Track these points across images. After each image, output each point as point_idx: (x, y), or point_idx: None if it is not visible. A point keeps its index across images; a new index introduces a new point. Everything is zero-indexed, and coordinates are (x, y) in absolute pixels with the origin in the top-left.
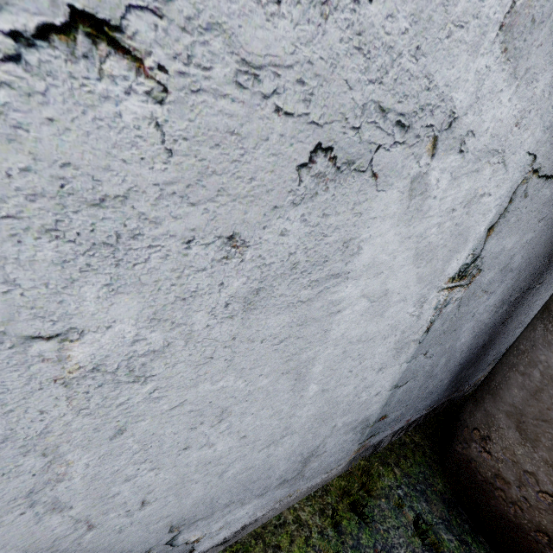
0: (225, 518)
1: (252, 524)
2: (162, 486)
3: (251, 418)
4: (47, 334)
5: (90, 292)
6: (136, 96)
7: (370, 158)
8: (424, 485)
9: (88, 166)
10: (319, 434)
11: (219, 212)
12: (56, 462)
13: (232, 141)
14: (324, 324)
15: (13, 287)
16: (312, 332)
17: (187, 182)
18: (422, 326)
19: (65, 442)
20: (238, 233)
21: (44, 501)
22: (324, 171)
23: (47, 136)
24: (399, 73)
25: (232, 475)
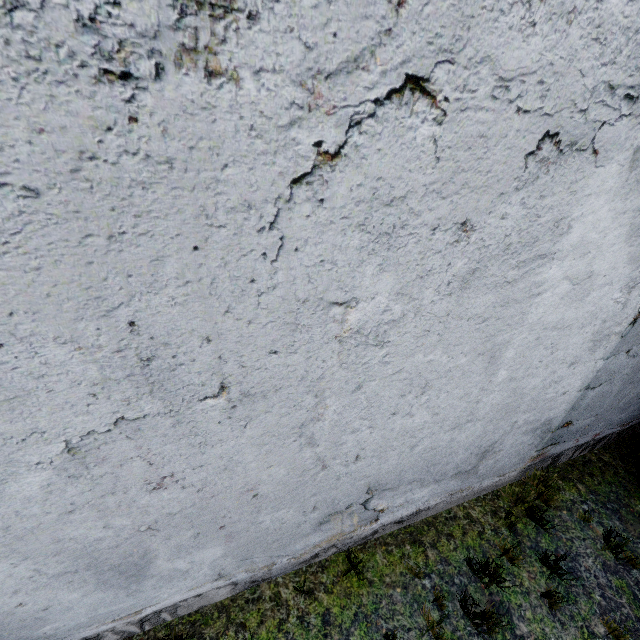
0: (406, 495)
1: (425, 511)
2: (371, 446)
3: (445, 396)
4: (340, 302)
5: (369, 270)
6: (427, 123)
7: (592, 136)
8: (617, 504)
9: (390, 178)
10: (499, 427)
11: (460, 203)
12: (320, 404)
13: (480, 143)
14: (523, 306)
15: (334, 266)
16: (511, 314)
17: (443, 181)
18: (628, 316)
19: (328, 389)
20: (469, 219)
21: (307, 435)
22: (547, 156)
23: (374, 161)
24: (633, 48)
25: (420, 451)
